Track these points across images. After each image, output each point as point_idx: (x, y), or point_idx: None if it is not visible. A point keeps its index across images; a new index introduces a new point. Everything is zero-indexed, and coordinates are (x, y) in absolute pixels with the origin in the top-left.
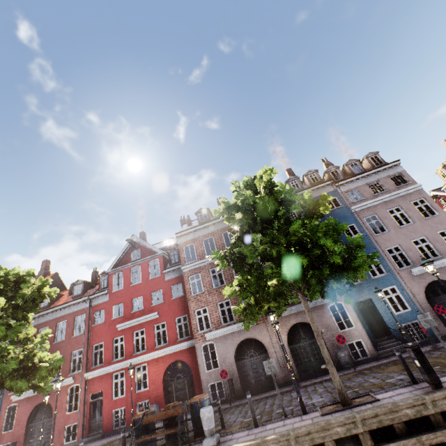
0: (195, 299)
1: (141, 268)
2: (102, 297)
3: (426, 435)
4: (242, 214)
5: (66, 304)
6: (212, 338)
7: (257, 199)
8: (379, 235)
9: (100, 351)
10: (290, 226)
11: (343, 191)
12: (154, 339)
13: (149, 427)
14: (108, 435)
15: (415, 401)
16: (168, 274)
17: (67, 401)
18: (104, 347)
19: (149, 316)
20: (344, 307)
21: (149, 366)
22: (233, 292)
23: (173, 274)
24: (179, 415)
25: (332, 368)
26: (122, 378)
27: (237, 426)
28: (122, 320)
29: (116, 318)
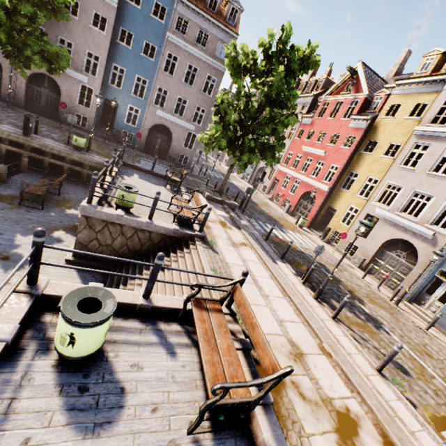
0: None
1: None
2: None
3: None
4: None
5: None
6: None
7: None
8: (164, 74)
9: None
10: None
11: (178, 11)
12: None
13: None
14: None
15: None
16: None
17: None
18: None
19: None
20: (93, 94)
21: None
22: None
23: None
24: None
25: None
26: None
27: None
28: None
29: None
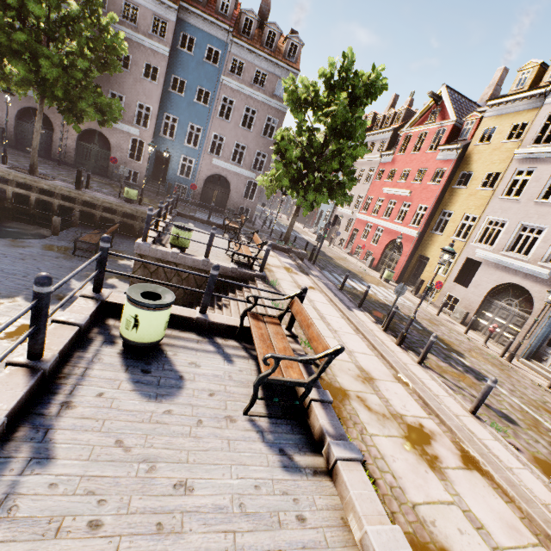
0: None
1: None
2: None
3: (44, 196)
4: None
5: None
6: None
7: None
8: (220, 119)
9: None
10: (13, 34)
11: (232, 53)
12: None
13: None
14: None
15: (53, 185)
16: None
17: None
18: None
19: None
20: (144, 147)
21: None
22: None
23: None
24: None
25: (34, 154)
26: None
27: None
28: None
29: None
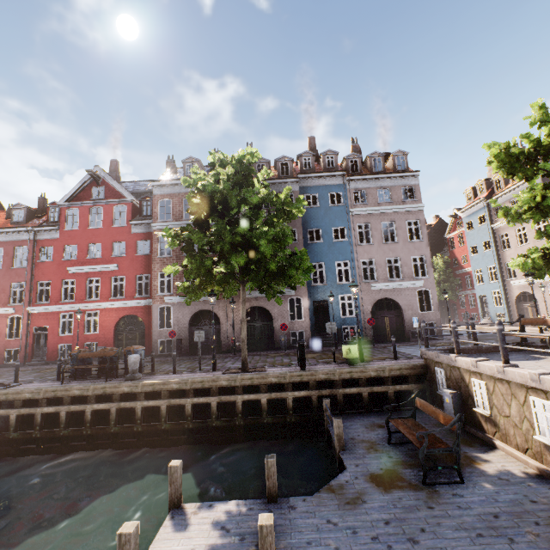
0: (161, 261)
1: (103, 211)
2: (50, 232)
3: (275, 393)
4: (201, 200)
5: (2, 229)
6: (171, 302)
7: (216, 190)
8: (362, 246)
9: (48, 289)
10: (238, 228)
11: (351, 189)
12: (110, 290)
13: (85, 361)
14: (52, 363)
15: (281, 374)
16: (135, 227)
17: (8, 329)
18: (52, 286)
19: (107, 266)
20: (302, 302)
21: (101, 314)
22: (176, 271)
23: (141, 228)
24: (110, 356)
25: (244, 346)
26: (70, 319)
27: (164, 372)
28: (74, 264)
29: (68, 260)
